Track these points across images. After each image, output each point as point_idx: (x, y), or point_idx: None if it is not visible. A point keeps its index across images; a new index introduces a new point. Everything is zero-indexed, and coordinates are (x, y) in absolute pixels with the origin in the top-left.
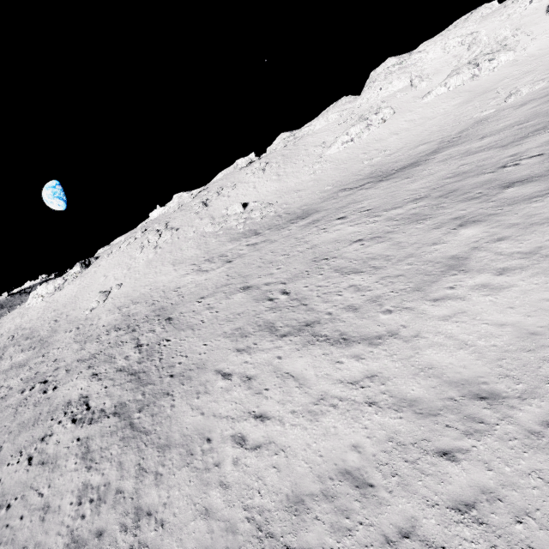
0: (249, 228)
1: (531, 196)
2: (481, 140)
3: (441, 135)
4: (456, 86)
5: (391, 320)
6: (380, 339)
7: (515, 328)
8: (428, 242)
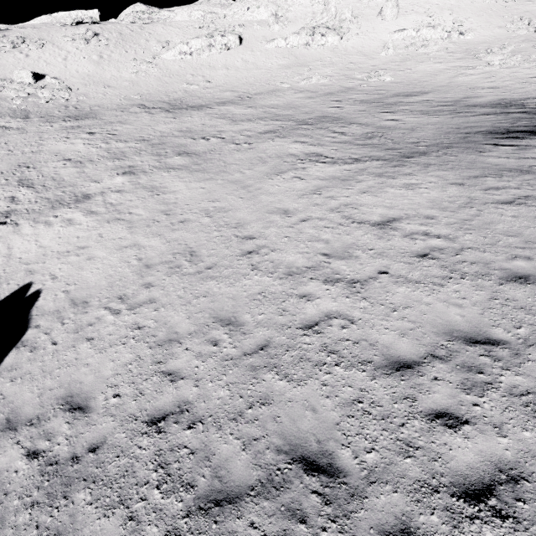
0: (25, 107)
1: (173, 167)
2: (246, 108)
3: (247, 89)
4: (293, 46)
5: None
6: None
7: (43, 250)
8: (95, 178)
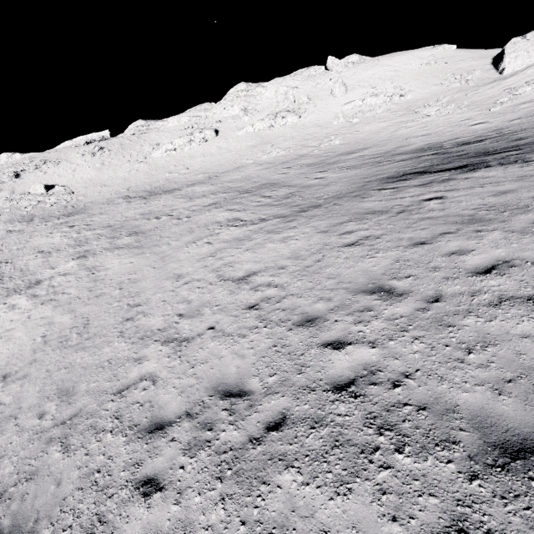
0: (33, 212)
1: (119, 246)
2: (208, 186)
3: (217, 169)
4: (259, 129)
5: None
6: None
7: None
8: (53, 265)
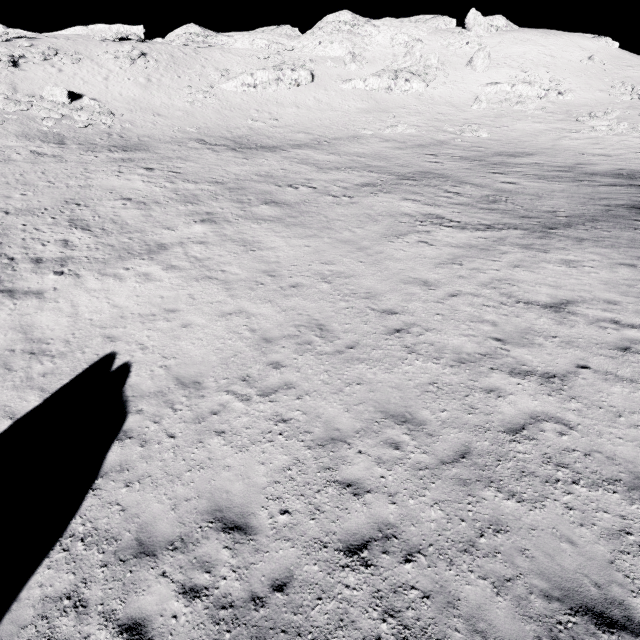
0: (58, 131)
1: (263, 217)
2: (328, 155)
3: (324, 132)
4: (373, 89)
5: (53, 281)
6: (24, 294)
7: (119, 311)
8: (167, 225)
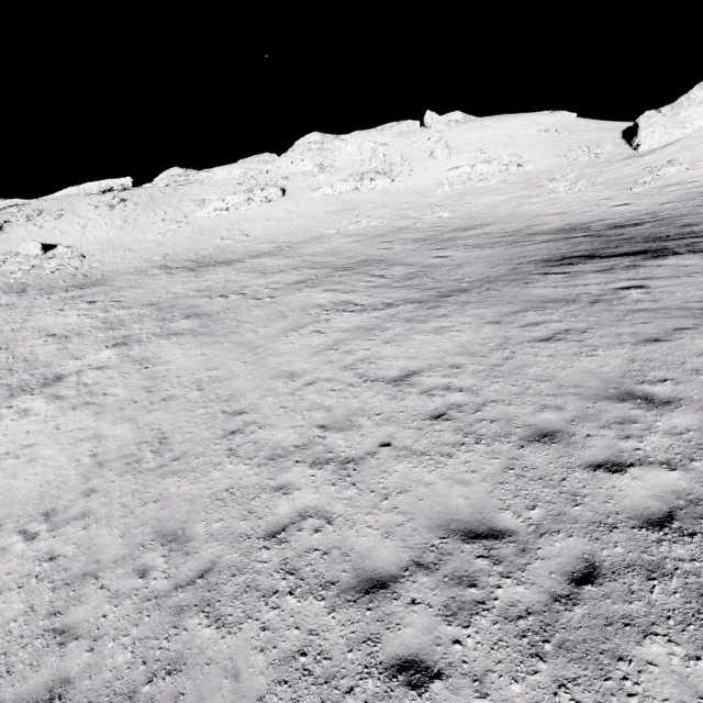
0: (25, 280)
1: (176, 332)
2: (282, 259)
3: (289, 238)
4: (341, 192)
5: None
6: None
7: None
8: (77, 355)
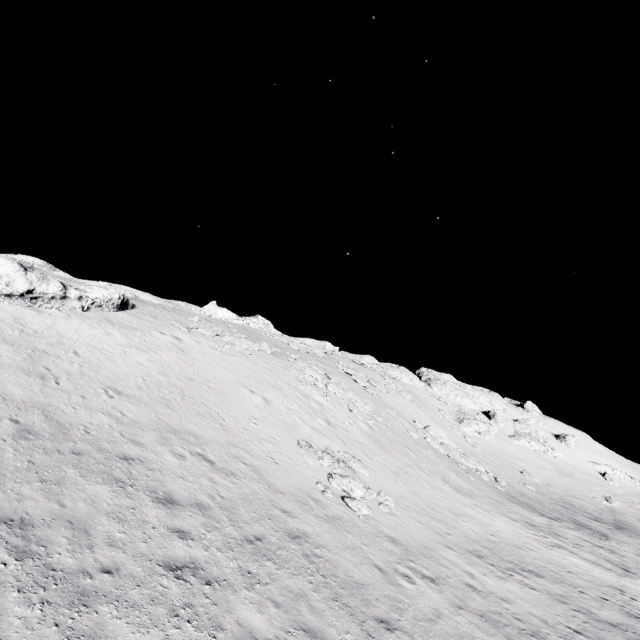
0: (506, 491)
1: None
2: None
3: (585, 499)
4: (535, 449)
5: None
6: None
7: None
8: None
